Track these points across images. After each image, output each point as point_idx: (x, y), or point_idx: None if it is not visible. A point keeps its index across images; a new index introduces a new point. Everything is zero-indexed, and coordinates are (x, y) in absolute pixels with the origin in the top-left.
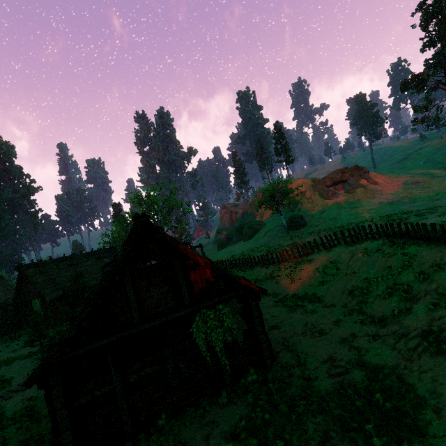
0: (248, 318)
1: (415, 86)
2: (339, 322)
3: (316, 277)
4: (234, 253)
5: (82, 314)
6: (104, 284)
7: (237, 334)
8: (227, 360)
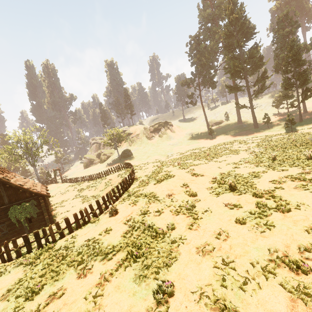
0: (40, 207)
1: (186, 85)
2: (93, 206)
3: (103, 186)
4: (88, 172)
5: None
6: None
7: (33, 214)
8: (27, 224)
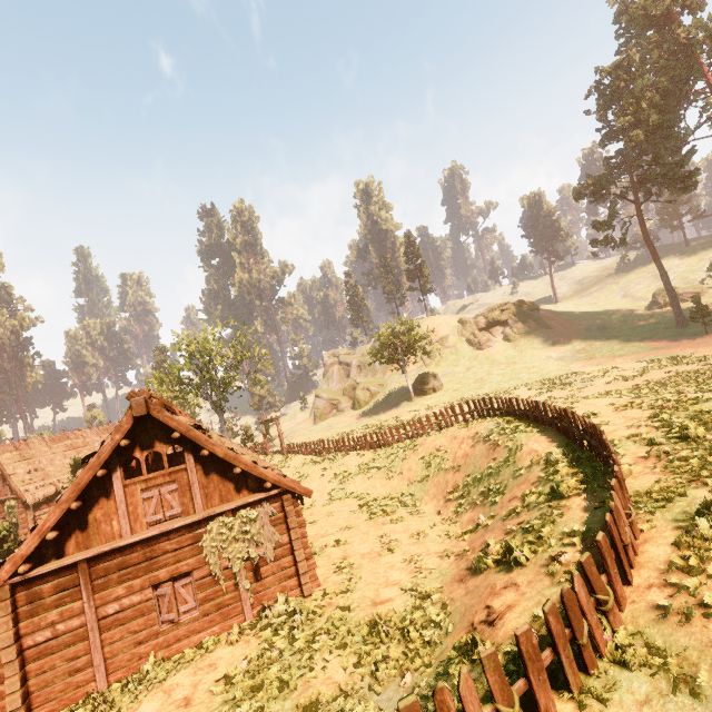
0: (284, 529)
1: (592, 194)
2: (421, 534)
3: (419, 470)
4: (334, 429)
5: (48, 522)
6: (82, 483)
7: (266, 550)
8: (249, 585)
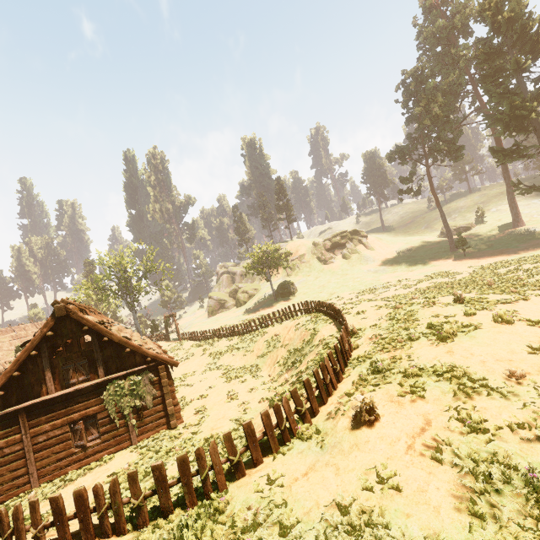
0: (160, 387)
1: (399, 158)
2: (254, 389)
3: (263, 349)
4: (219, 322)
5: None
6: (20, 360)
7: (147, 400)
8: (135, 423)
